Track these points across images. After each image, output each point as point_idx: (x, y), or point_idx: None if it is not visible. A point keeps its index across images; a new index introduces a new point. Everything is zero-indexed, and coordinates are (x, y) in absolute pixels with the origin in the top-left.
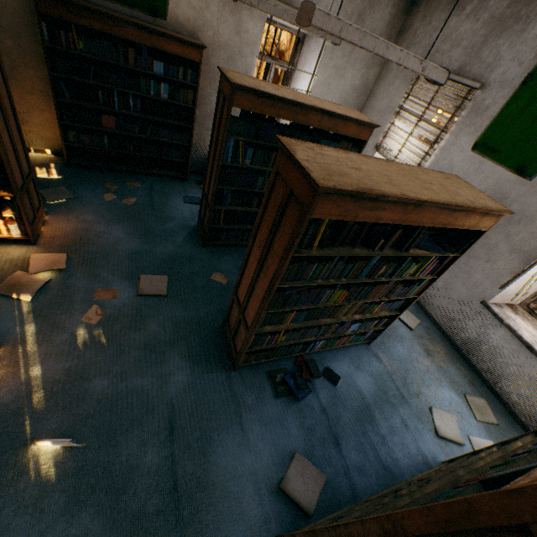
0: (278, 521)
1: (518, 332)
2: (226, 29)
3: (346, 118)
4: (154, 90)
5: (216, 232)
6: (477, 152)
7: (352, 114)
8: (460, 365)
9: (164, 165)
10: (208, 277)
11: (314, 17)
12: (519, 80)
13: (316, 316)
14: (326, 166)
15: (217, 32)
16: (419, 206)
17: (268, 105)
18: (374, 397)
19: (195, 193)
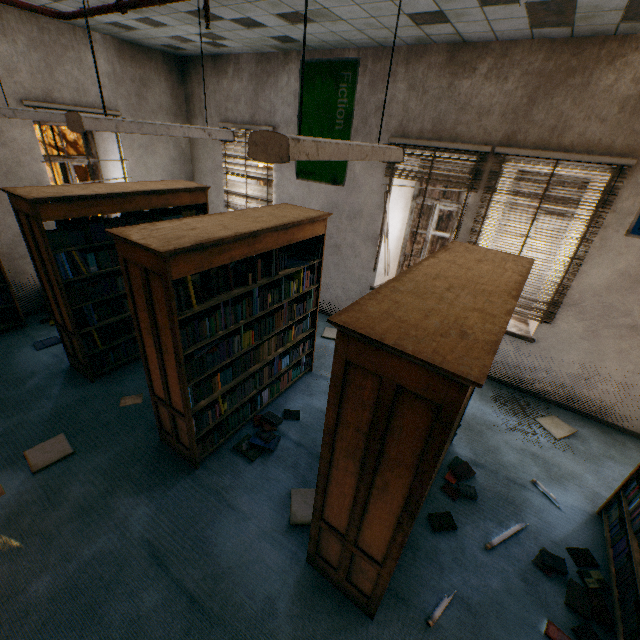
0: (304, 548)
1: None
2: None
3: (174, 191)
4: None
5: (99, 358)
6: (302, 178)
7: (179, 185)
8: None
9: None
10: (117, 407)
11: (84, 124)
12: (295, 117)
13: (243, 368)
14: (164, 237)
15: None
16: (258, 236)
17: (85, 206)
18: None
19: (47, 334)
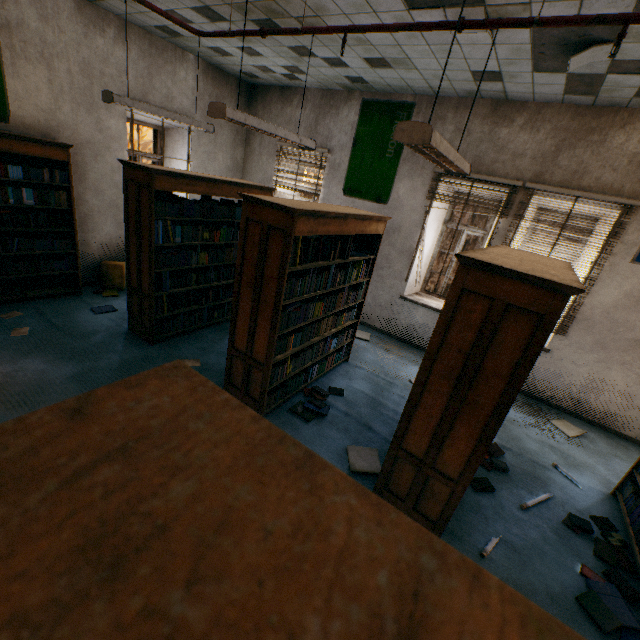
0: None
1: (429, 305)
2: (87, 128)
3: (250, 186)
4: (14, 197)
5: (162, 323)
6: (348, 195)
7: (252, 183)
8: (410, 350)
9: (40, 285)
10: None
11: (227, 112)
12: (350, 144)
13: (308, 337)
14: (286, 203)
15: (76, 131)
16: (346, 220)
17: (186, 184)
18: (373, 391)
19: (102, 302)
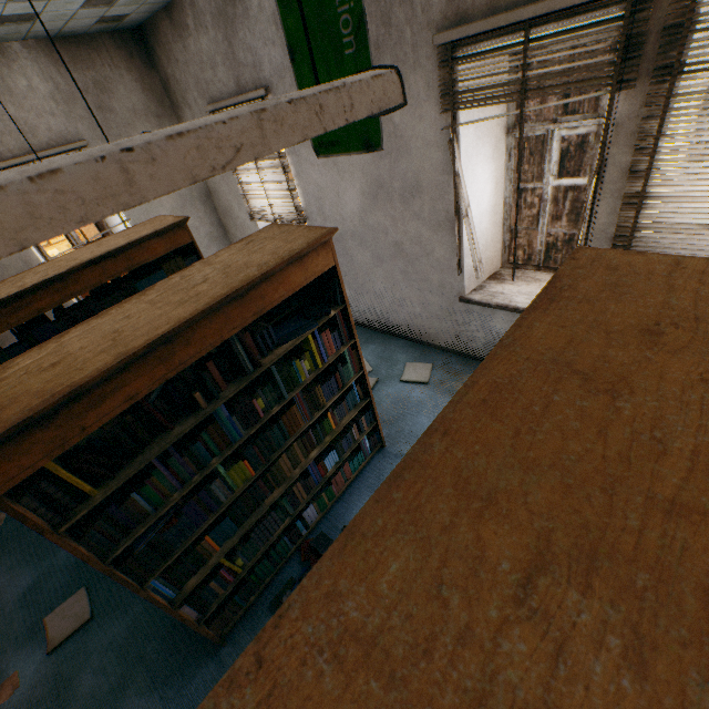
0: None
1: (512, 304)
2: None
3: (135, 244)
4: None
5: None
6: (323, 155)
7: (147, 229)
8: None
9: None
10: None
11: None
12: (287, 59)
13: (253, 505)
14: None
15: None
16: (177, 338)
17: (11, 312)
18: None
19: None
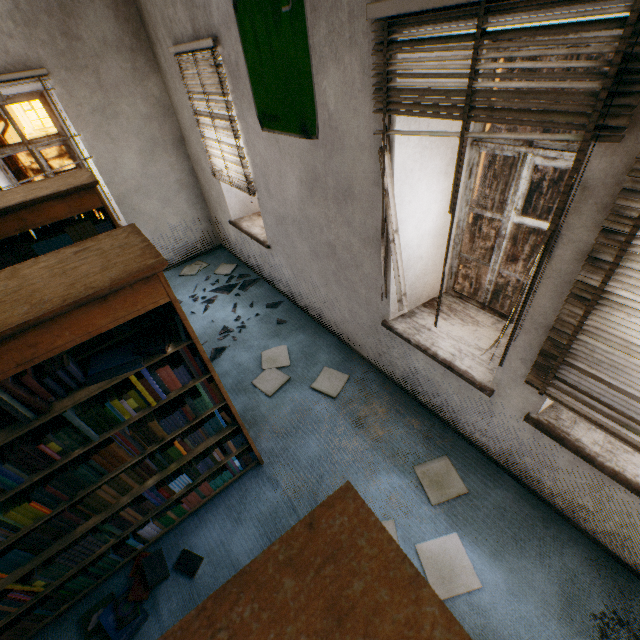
0: None
1: (432, 349)
2: None
3: (27, 205)
4: None
5: None
6: (266, 129)
7: (54, 187)
8: (410, 416)
9: None
10: None
11: None
12: (231, 7)
13: (59, 533)
14: None
15: None
16: None
17: None
18: None
19: None
